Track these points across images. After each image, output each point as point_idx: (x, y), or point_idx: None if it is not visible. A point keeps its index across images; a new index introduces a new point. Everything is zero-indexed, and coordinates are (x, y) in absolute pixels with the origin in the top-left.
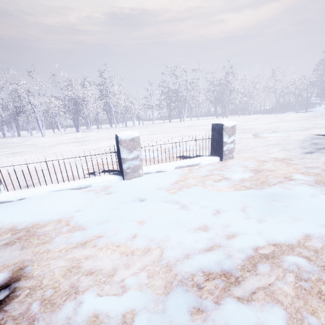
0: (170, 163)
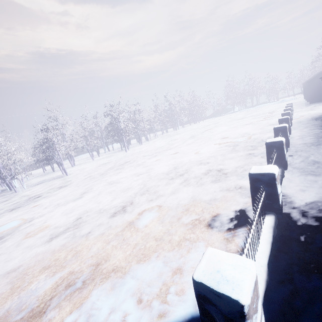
0: None
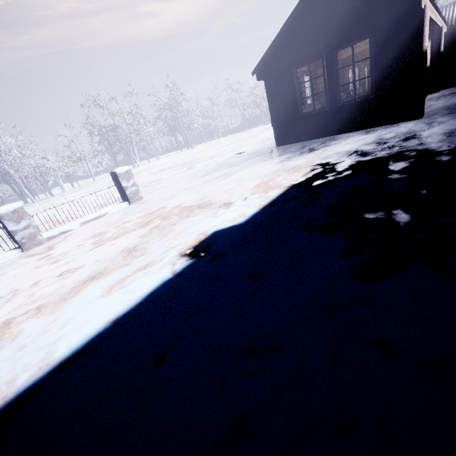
0: (75, 222)
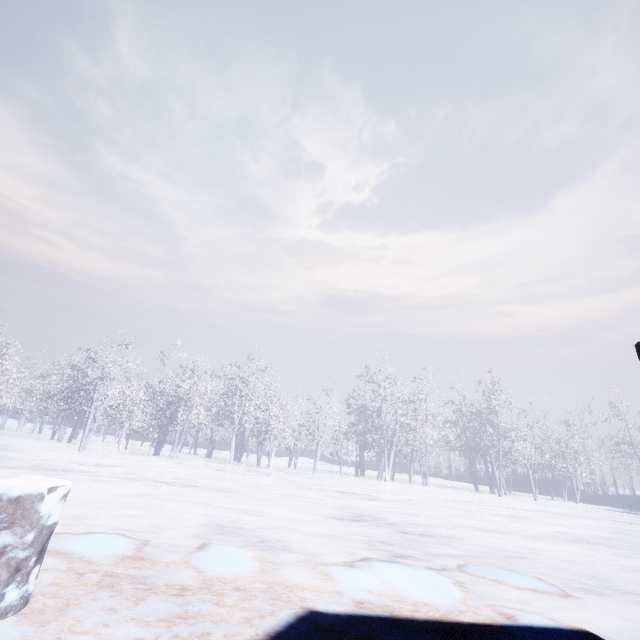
0: None
